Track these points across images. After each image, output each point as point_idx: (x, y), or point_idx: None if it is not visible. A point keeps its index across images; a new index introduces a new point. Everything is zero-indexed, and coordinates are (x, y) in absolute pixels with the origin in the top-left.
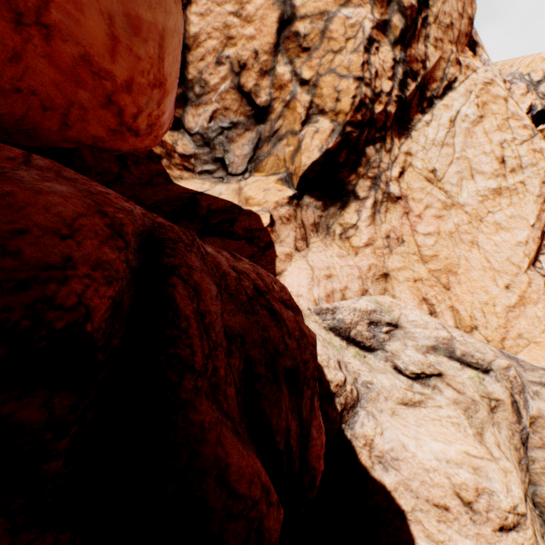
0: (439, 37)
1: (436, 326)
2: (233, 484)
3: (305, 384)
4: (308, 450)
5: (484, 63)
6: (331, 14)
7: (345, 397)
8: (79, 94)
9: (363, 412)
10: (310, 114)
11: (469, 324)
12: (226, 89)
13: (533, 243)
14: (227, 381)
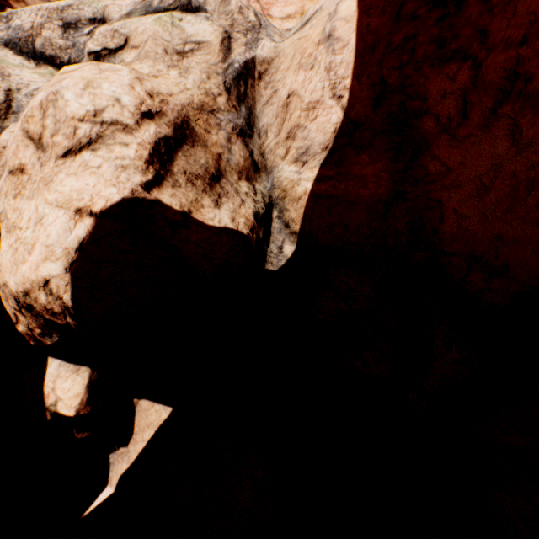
0: None
1: None
2: None
3: None
4: None
5: None
6: None
7: None
8: None
9: (14, 125)
10: None
11: None
12: None
13: None
14: None
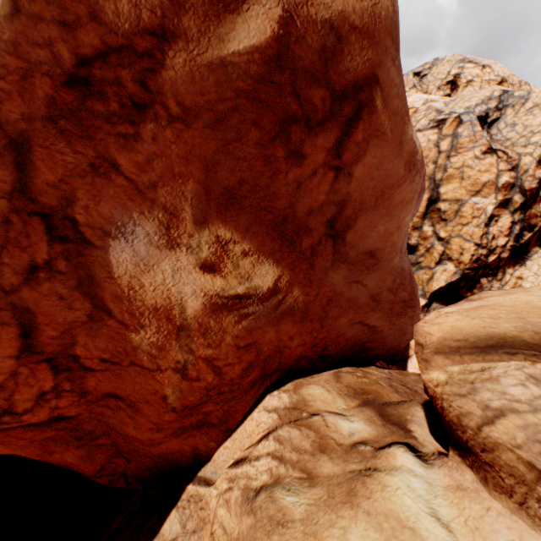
0: None
1: None
2: None
3: None
4: None
5: None
6: (463, 201)
7: None
8: None
9: None
10: (441, 259)
11: None
12: None
13: None
14: None
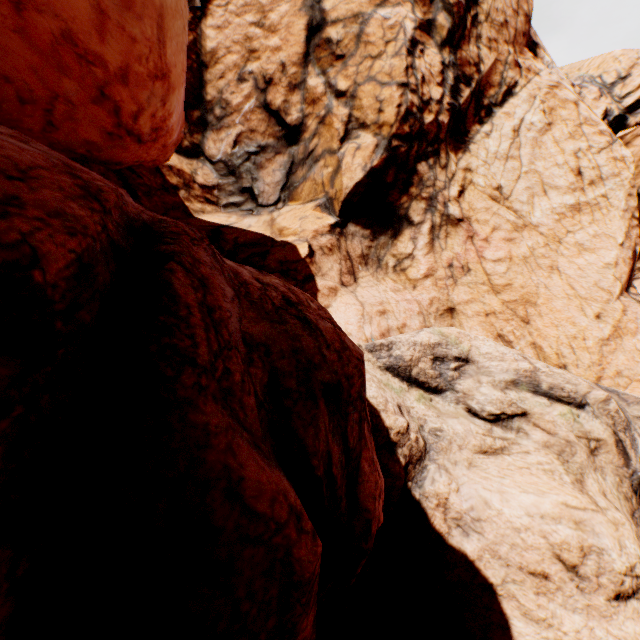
0: (493, 37)
1: (515, 357)
2: (249, 502)
3: (350, 404)
4: (359, 487)
5: (548, 66)
6: (367, 16)
7: (409, 447)
8: (64, 83)
9: (433, 466)
10: (349, 129)
11: (556, 363)
12: (251, 109)
13: (624, 264)
14: (245, 389)
